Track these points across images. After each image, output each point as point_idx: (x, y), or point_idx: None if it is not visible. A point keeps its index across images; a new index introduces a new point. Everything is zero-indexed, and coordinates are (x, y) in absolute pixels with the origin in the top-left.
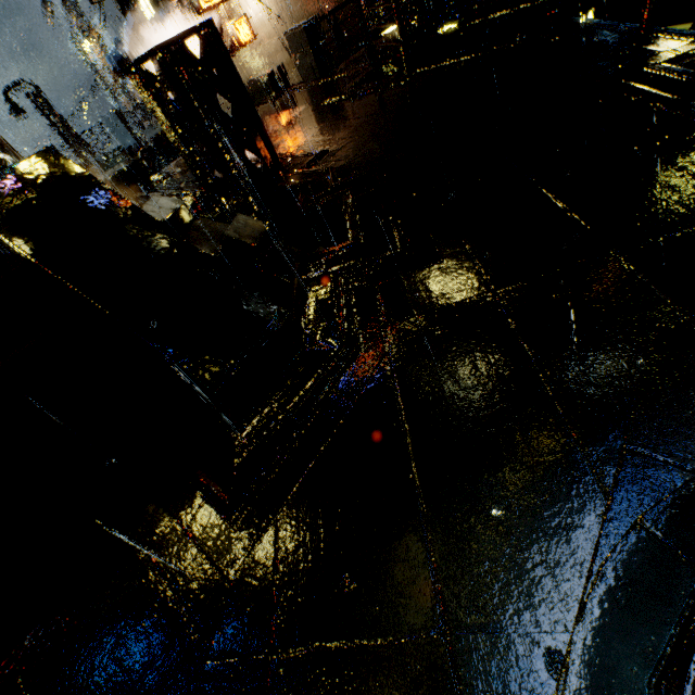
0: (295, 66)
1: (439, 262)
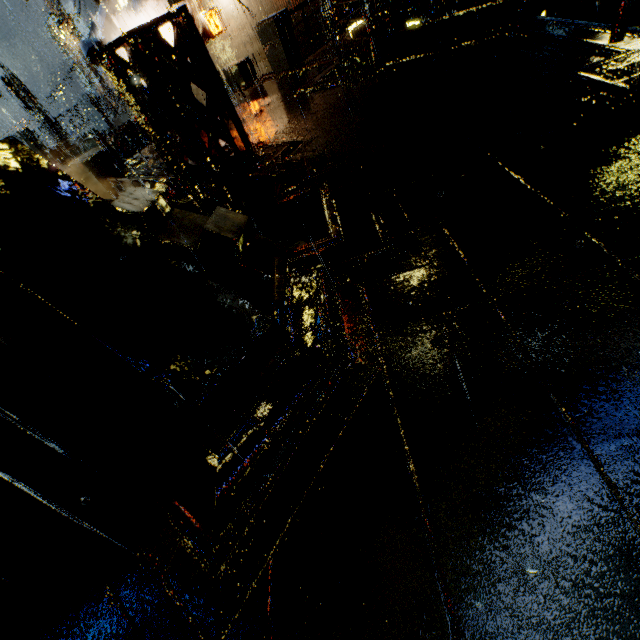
0: (264, 57)
1: (427, 263)
